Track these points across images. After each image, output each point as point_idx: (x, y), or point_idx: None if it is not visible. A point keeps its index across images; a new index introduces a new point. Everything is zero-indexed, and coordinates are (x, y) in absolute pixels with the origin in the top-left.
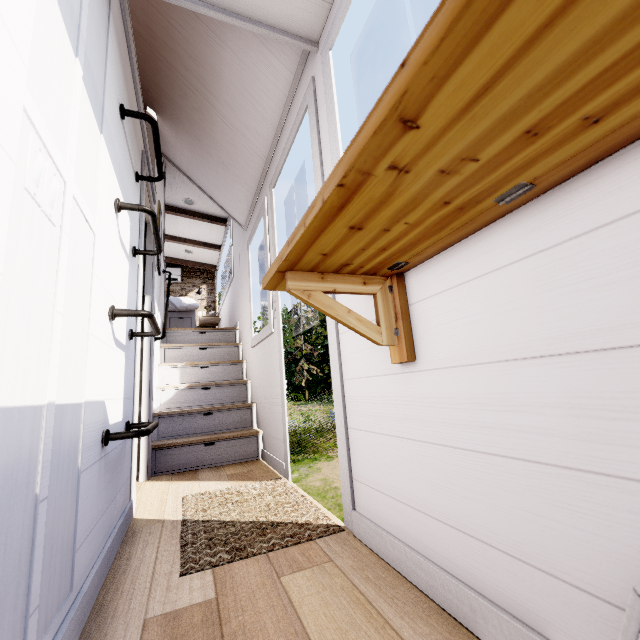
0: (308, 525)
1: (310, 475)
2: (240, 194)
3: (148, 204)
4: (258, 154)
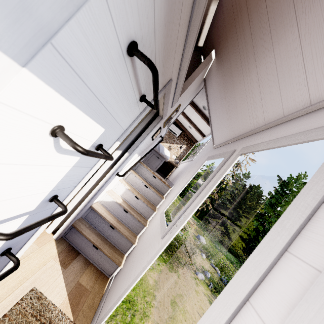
0: None
1: (153, 270)
2: (225, 130)
3: (162, 108)
4: (254, 120)
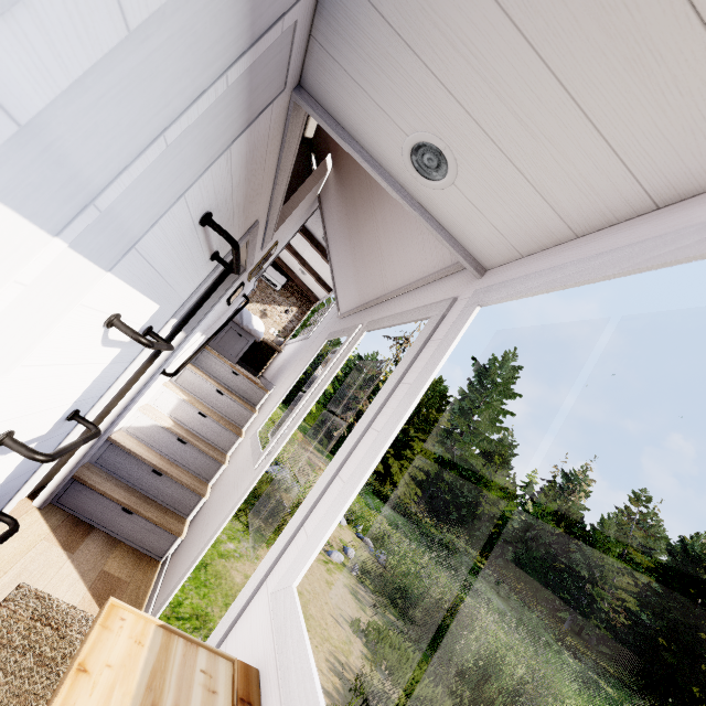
0: None
1: (243, 559)
2: (352, 290)
3: (245, 255)
4: (384, 281)
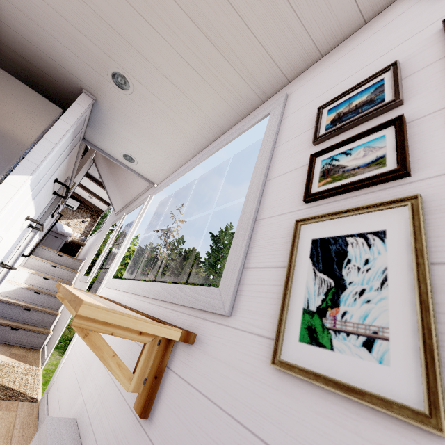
0: (24, 394)
1: None
2: (119, 200)
3: (62, 191)
4: (131, 194)
